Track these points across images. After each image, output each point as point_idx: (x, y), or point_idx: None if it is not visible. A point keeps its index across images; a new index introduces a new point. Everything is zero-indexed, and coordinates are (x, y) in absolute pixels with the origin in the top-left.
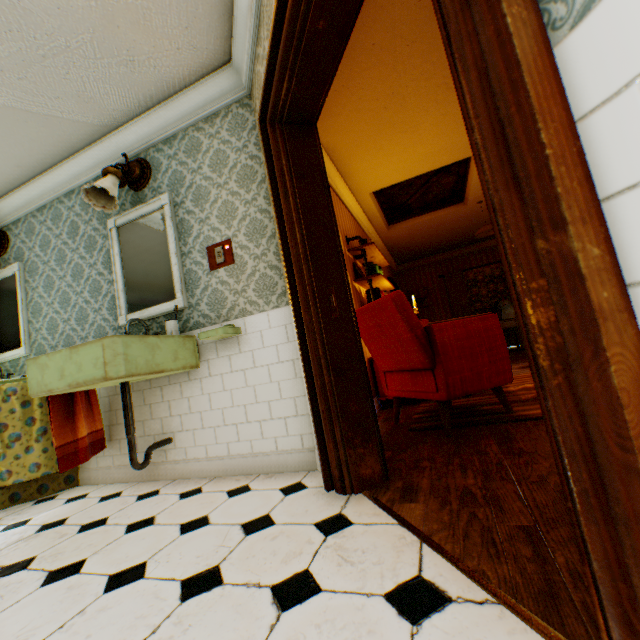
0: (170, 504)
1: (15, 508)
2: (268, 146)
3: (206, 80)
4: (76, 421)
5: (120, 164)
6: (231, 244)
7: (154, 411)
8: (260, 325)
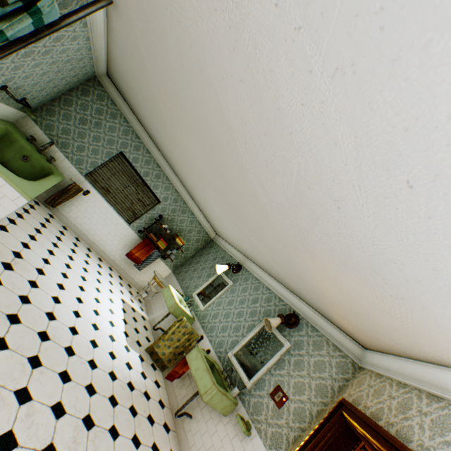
0: (166, 450)
1: (148, 358)
2: (333, 413)
3: (348, 337)
4: (184, 365)
5: (288, 315)
6: (286, 400)
7: (200, 397)
8: (258, 447)
